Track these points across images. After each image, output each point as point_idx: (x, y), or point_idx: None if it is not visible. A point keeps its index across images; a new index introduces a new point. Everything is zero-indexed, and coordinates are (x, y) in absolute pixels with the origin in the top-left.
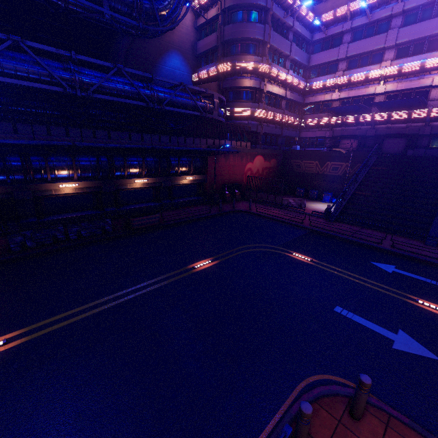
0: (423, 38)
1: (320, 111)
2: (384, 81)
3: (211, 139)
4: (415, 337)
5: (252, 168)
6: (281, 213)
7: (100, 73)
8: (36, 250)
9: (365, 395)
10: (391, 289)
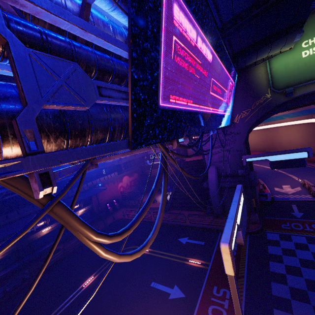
0: None
1: None
2: None
3: (90, 182)
4: (180, 286)
5: (123, 185)
6: None
7: None
8: None
9: None
10: (181, 256)
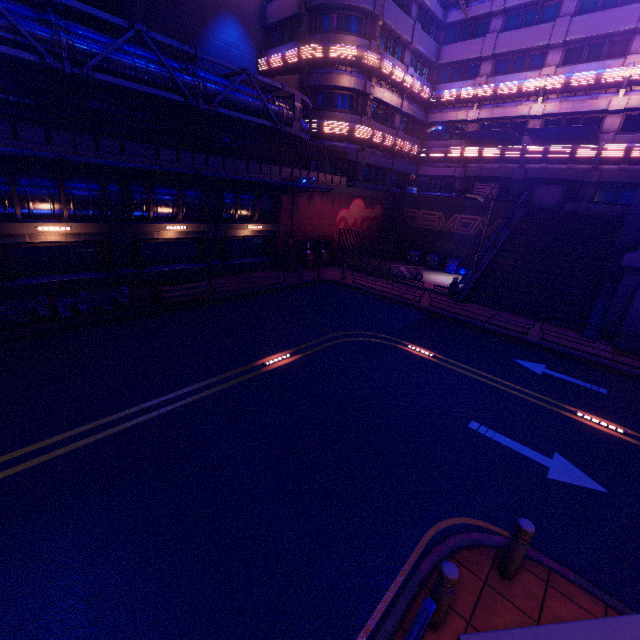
0: (603, 36)
1: (450, 136)
2: (543, 97)
3: (288, 168)
4: (575, 462)
5: (347, 218)
6: (389, 286)
7: (104, 36)
8: (2, 334)
9: (524, 547)
10: (542, 397)
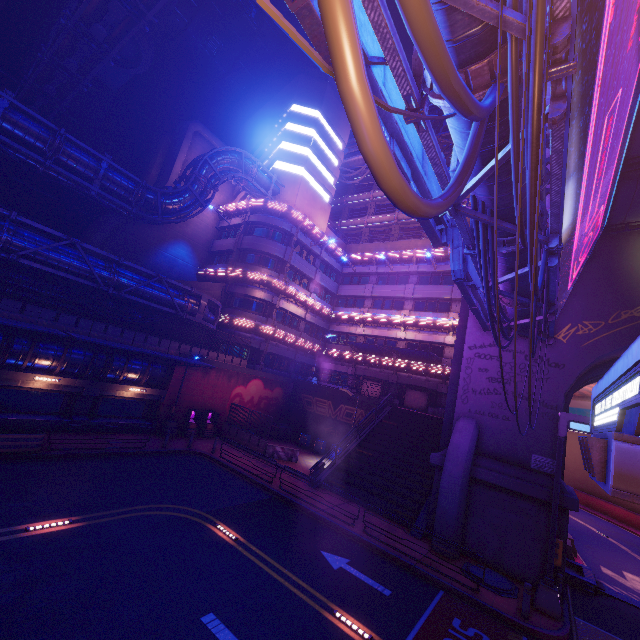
0: (434, 299)
1: (345, 342)
2: (404, 327)
3: (188, 345)
4: None
5: (243, 394)
6: (256, 464)
7: (47, 240)
8: None
9: None
10: (315, 592)
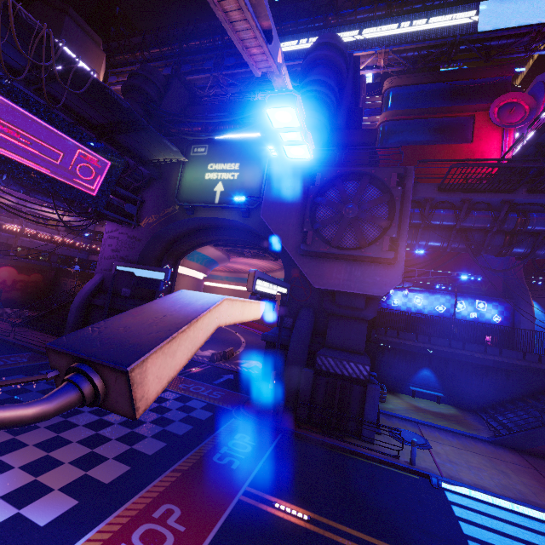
0: None
1: None
2: None
3: None
4: None
5: None
6: None
7: None
8: None
9: None
10: None
